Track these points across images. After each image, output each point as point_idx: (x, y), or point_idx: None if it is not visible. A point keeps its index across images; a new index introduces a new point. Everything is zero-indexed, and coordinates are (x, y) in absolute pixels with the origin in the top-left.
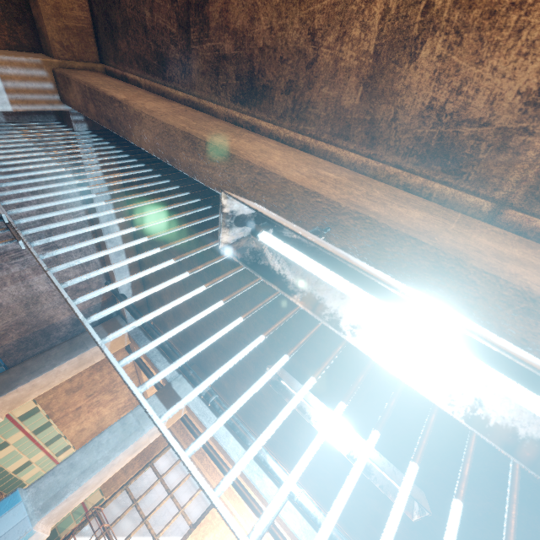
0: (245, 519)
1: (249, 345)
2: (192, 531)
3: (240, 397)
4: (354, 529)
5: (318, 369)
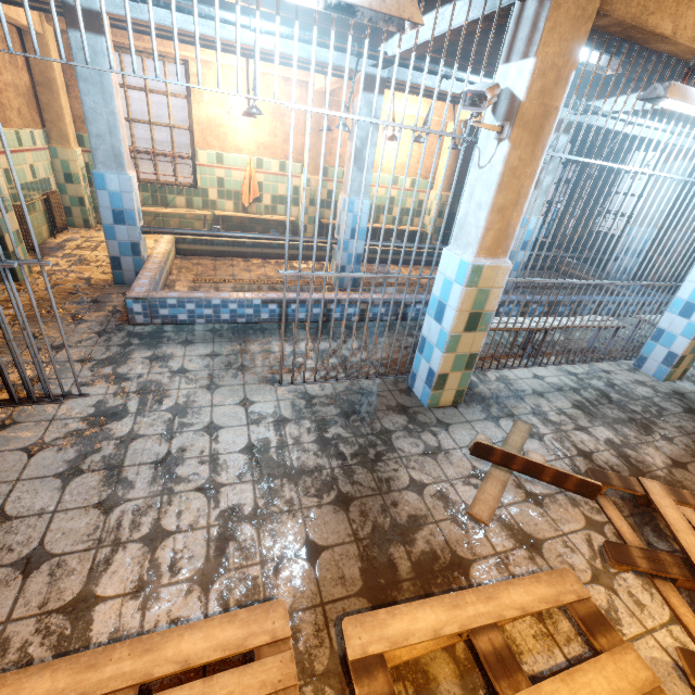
0: (222, 58)
1: (216, 16)
2: (191, 101)
3: (238, 54)
4: (310, 13)
5: (257, 3)
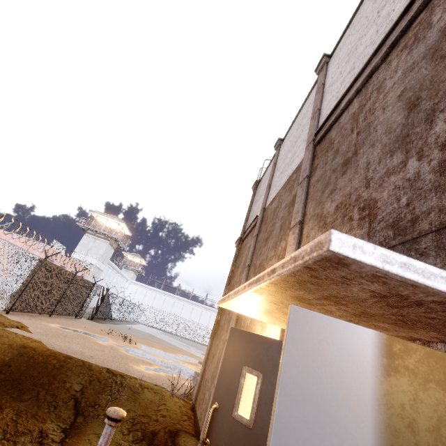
0: None
1: None
2: None
3: None
4: None
5: None
